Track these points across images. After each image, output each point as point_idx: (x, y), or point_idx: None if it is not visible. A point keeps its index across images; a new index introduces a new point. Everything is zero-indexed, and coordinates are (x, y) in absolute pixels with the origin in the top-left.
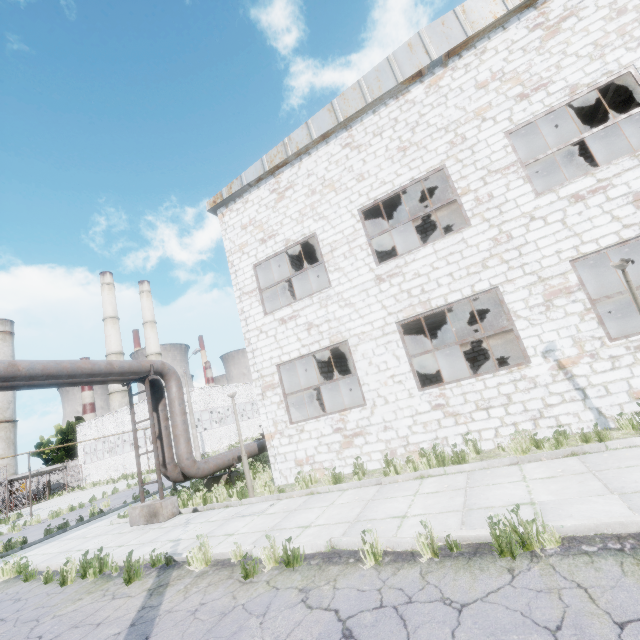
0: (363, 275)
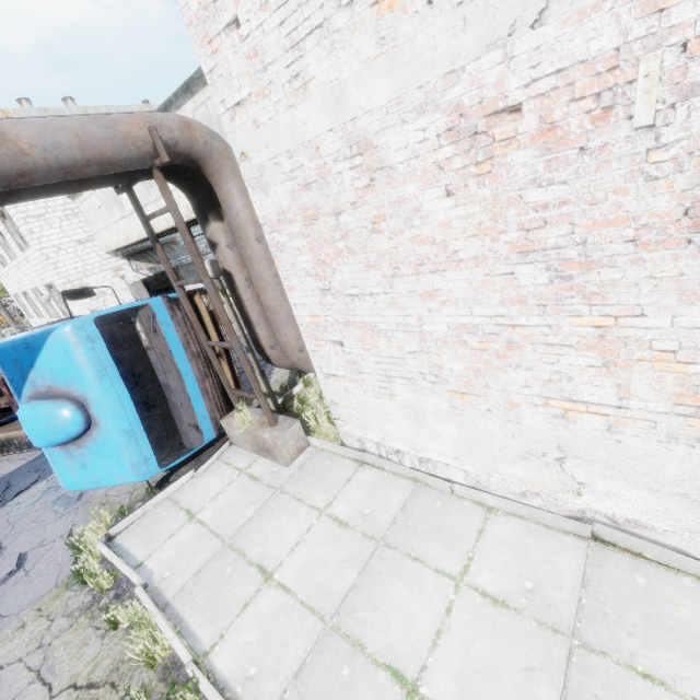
0: (4, 270)
